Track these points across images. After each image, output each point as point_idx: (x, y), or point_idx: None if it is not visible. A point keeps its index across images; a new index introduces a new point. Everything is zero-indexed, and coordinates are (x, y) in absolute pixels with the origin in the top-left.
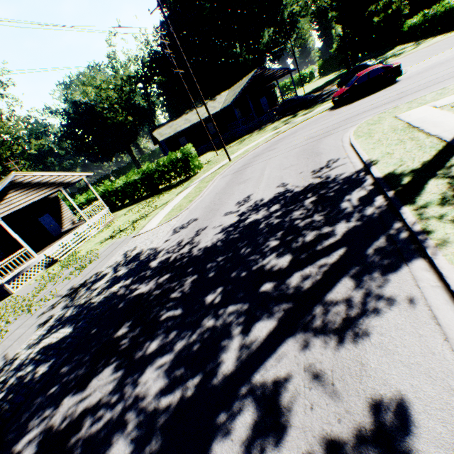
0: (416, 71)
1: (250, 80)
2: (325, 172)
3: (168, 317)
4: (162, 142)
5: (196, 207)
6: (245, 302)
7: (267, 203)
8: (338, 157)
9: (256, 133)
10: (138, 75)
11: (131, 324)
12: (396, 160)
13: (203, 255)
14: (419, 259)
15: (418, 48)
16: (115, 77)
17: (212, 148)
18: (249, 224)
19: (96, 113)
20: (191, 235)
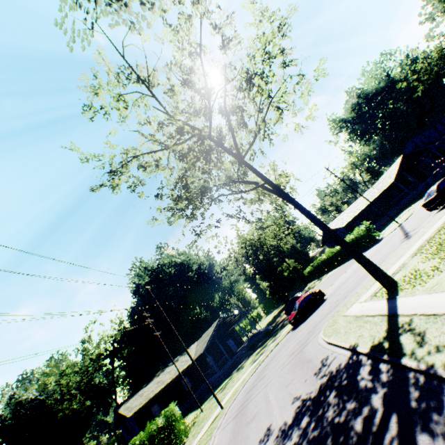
0: (331, 290)
1: (215, 327)
2: (325, 369)
3: None
4: (129, 420)
5: None
6: None
7: (293, 422)
8: (326, 354)
9: (235, 372)
10: (108, 350)
11: None
12: (368, 336)
13: None
14: None
15: (322, 280)
16: (83, 358)
17: (190, 408)
18: None
19: (42, 408)
20: None
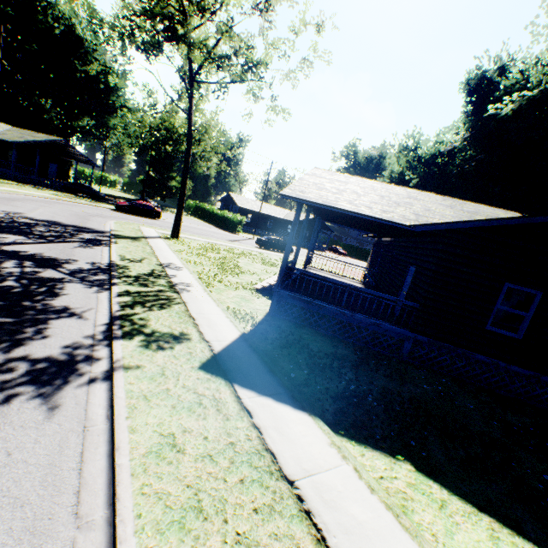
0: (169, 221)
1: (50, 141)
2: (88, 225)
3: None
4: None
5: None
6: (18, 236)
7: (38, 220)
8: (100, 225)
9: (31, 187)
10: None
11: None
12: (124, 233)
13: None
14: (108, 247)
15: (184, 216)
16: None
17: None
18: (21, 221)
19: None
20: None
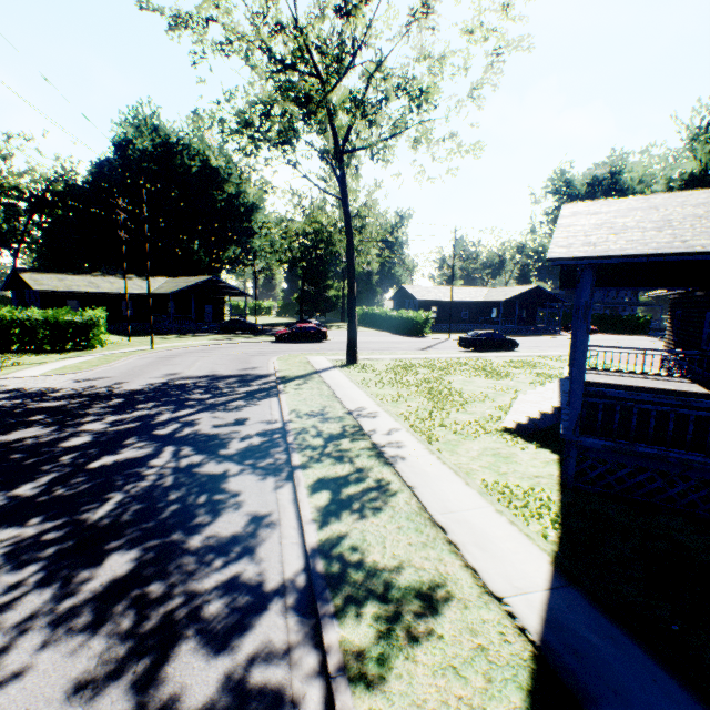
0: (337, 341)
1: (201, 282)
2: (249, 370)
3: (99, 412)
4: (31, 292)
5: (108, 371)
6: (175, 406)
7: (197, 377)
8: (262, 366)
9: (190, 336)
10: (33, 194)
11: (49, 415)
12: (291, 372)
13: (129, 392)
14: (276, 397)
15: None
16: None
17: (116, 332)
18: (179, 384)
19: None
20: (108, 384)
